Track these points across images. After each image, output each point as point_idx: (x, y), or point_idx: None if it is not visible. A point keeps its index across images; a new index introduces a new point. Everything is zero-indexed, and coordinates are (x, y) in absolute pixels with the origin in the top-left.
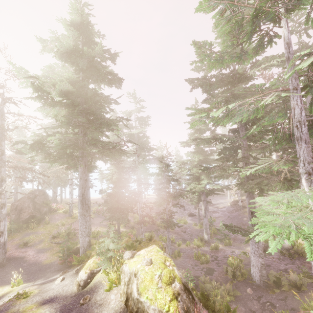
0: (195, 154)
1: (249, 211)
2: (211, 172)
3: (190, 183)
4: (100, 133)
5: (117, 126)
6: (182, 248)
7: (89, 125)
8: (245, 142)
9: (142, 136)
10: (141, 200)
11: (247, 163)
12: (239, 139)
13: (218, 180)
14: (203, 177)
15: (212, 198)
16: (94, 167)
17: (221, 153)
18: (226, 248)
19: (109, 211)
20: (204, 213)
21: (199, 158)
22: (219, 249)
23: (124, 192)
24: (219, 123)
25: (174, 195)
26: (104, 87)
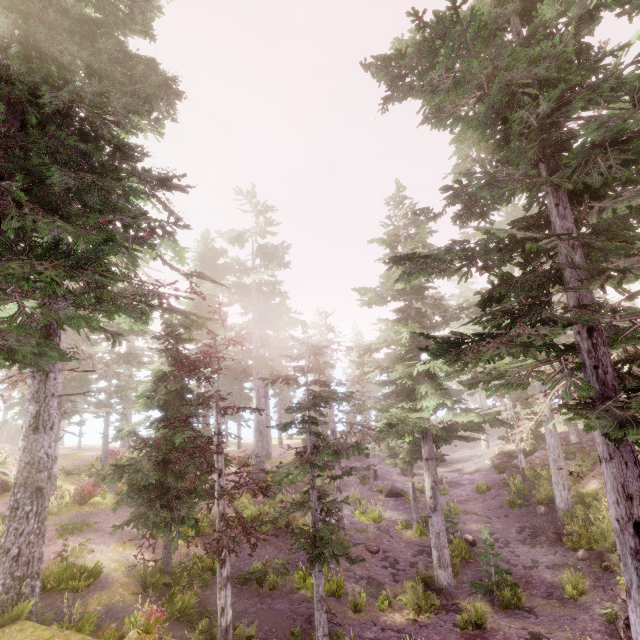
0: (401, 324)
1: (623, 517)
2: (467, 359)
3: (387, 408)
4: (64, 223)
5: (174, 242)
6: (367, 621)
7: (3, 186)
8: (579, 253)
9: (269, 293)
10: (263, 453)
11: (596, 329)
12: (561, 243)
13: (489, 395)
14: (426, 388)
15: (444, 446)
16: (47, 348)
17: (493, 297)
18: (508, 623)
19: (137, 495)
20: (432, 499)
21: (411, 336)
22: (487, 627)
23: (178, 436)
24: (474, 211)
25: (338, 445)
26: (145, 137)
